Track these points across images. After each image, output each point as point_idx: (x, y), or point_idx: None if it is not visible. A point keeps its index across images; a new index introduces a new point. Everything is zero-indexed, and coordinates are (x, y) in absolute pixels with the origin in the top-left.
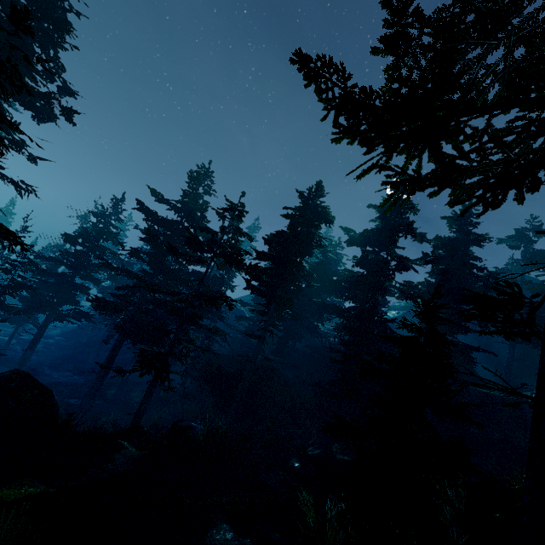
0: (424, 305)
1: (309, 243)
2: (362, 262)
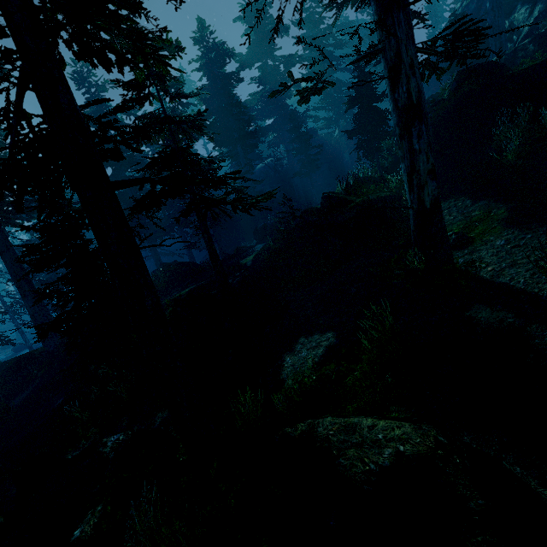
0: (356, 64)
1: (229, 84)
2: (263, 79)
